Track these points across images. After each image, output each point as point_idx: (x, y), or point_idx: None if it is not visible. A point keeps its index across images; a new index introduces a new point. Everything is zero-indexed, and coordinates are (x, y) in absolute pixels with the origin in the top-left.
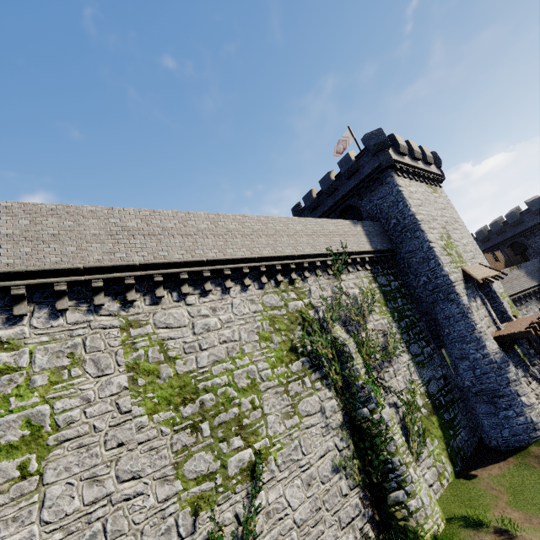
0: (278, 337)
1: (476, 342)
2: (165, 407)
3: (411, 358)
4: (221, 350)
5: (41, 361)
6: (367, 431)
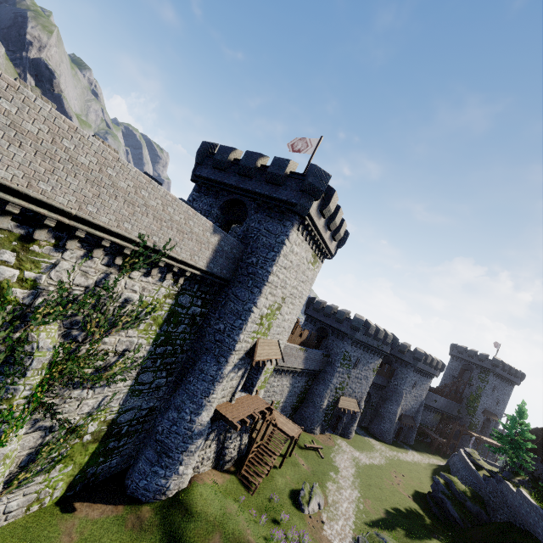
0: None
1: (198, 406)
2: None
3: (132, 384)
4: None
5: None
6: None
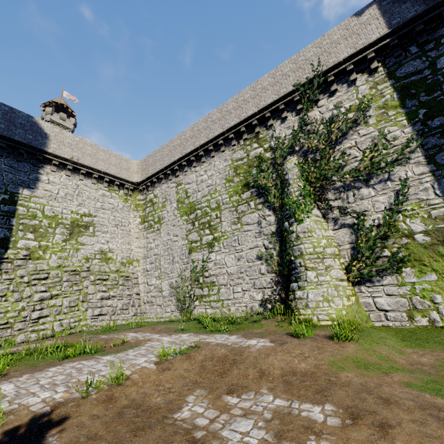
0: (238, 179)
1: None
2: (185, 215)
3: (431, 170)
4: (206, 191)
5: (160, 200)
6: (284, 239)
